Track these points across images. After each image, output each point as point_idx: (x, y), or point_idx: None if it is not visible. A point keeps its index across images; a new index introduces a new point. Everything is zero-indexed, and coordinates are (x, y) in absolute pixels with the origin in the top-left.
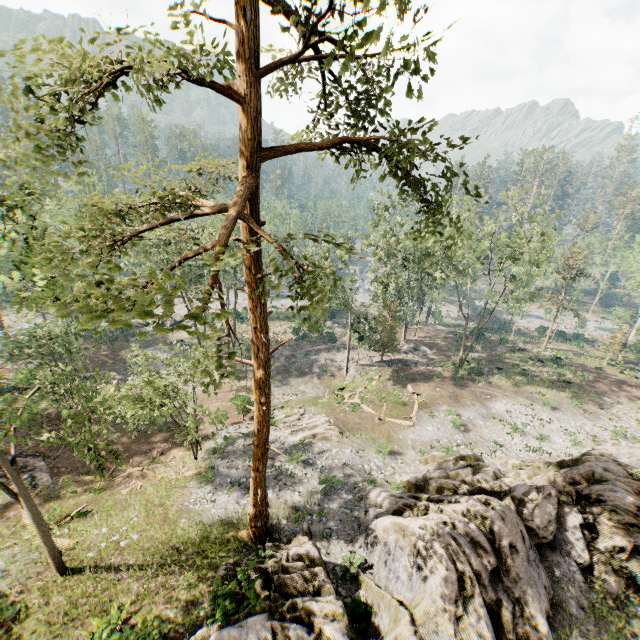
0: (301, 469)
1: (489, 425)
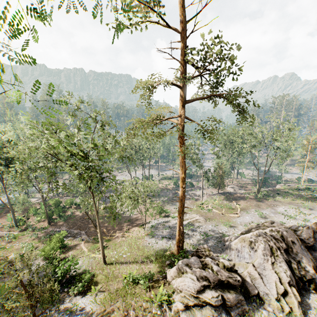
0: (191, 232)
1: (277, 216)
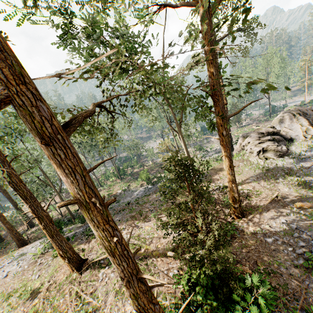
0: None
1: None
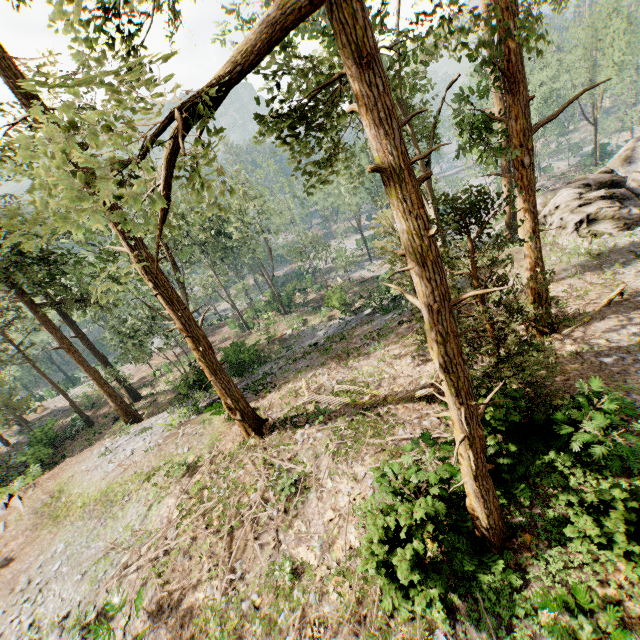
0: None
1: None
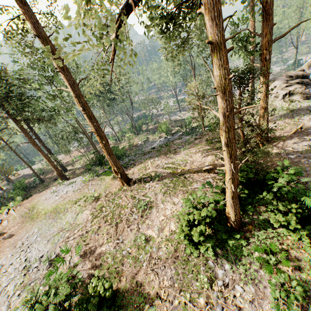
0: None
1: None
